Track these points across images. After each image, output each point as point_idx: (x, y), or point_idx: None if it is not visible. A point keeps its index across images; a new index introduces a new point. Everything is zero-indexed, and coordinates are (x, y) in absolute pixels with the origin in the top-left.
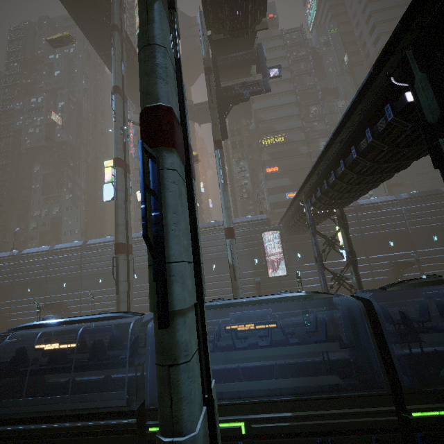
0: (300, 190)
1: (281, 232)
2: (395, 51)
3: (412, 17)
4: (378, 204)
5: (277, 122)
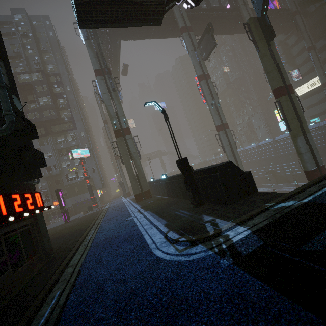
0: None
1: None
2: None
3: None
4: None
5: None
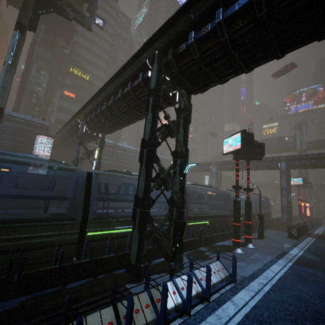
0: (82, 109)
1: (56, 141)
2: (153, 46)
3: (162, 33)
4: (127, 149)
5: (88, 63)
